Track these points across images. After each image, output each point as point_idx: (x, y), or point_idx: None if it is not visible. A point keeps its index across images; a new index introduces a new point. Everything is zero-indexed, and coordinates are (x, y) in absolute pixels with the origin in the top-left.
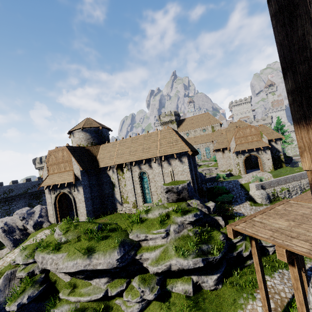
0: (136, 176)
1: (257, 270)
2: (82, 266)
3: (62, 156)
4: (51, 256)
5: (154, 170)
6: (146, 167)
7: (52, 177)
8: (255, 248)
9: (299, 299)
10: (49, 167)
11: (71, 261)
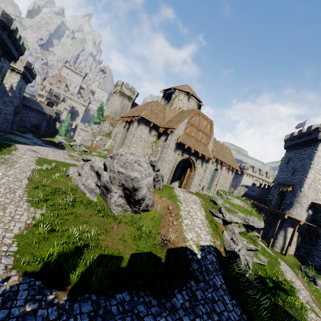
0: (212, 169)
1: (276, 228)
2: (263, 225)
3: (205, 126)
4: (256, 218)
5: (222, 172)
6: (219, 167)
7: (190, 139)
8: (279, 221)
9: (295, 233)
10: (188, 125)
11: (262, 222)
